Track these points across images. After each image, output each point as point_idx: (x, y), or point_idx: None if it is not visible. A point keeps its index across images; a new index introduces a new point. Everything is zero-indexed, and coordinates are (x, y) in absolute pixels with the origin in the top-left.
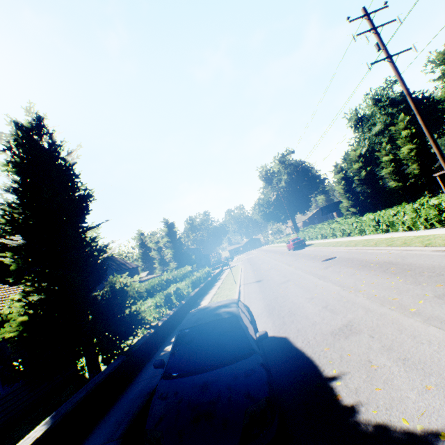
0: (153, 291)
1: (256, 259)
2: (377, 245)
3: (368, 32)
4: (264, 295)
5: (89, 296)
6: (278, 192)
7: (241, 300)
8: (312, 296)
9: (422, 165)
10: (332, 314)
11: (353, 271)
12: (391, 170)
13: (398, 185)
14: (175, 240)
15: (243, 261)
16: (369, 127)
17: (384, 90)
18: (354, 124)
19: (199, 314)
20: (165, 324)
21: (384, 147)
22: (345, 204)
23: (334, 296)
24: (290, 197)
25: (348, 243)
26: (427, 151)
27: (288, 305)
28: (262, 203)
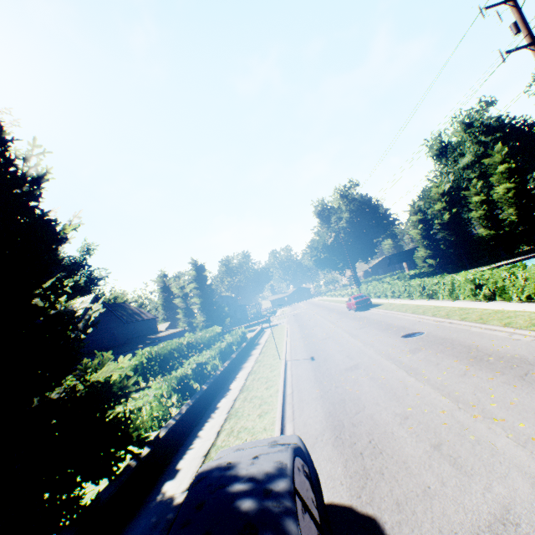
0: (168, 358)
1: (306, 318)
2: (486, 321)
3: (504, 4)
4: (323, 391)
5: (43, 396)
6: (337, 234)
7: (288, 392)
8: (405, 412)
9: (521, 210)
10: (459, 473)
11: (462, 367)
12: (482, 214)
13: (489, 234)
14: (205, 287)
15: (288, 318)
16: (455, 158)
17: (477, 112)
18: (436, 153)
19: (211, 512)
20: (172, 432)
21: (474, 184)
22: (422, 253)
23: (446, 421)
24: (352, 240)
25: (435, 310)
26: (528, 192)
27: (366, 425)
28: (316, 246)
